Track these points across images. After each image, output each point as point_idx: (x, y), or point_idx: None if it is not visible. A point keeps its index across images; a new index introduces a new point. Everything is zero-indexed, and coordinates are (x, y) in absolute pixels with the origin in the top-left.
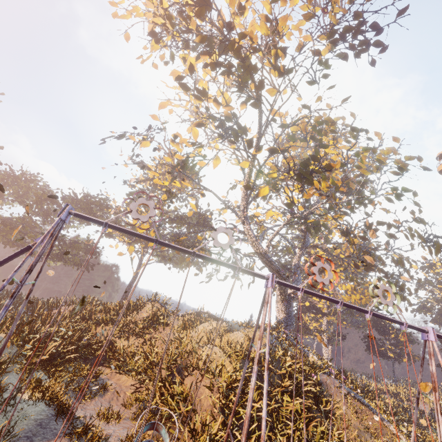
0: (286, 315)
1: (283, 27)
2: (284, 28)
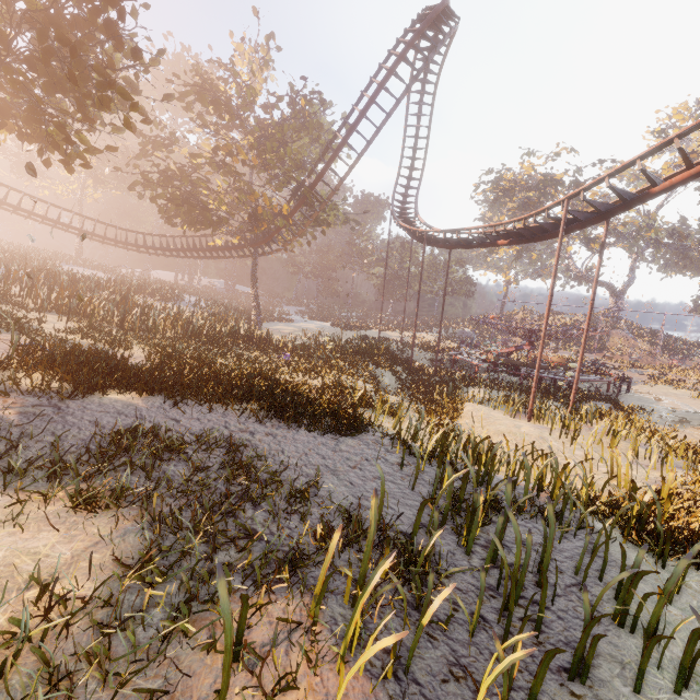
0: (615, 304)
1: (557, 175)
2: (558, 175)
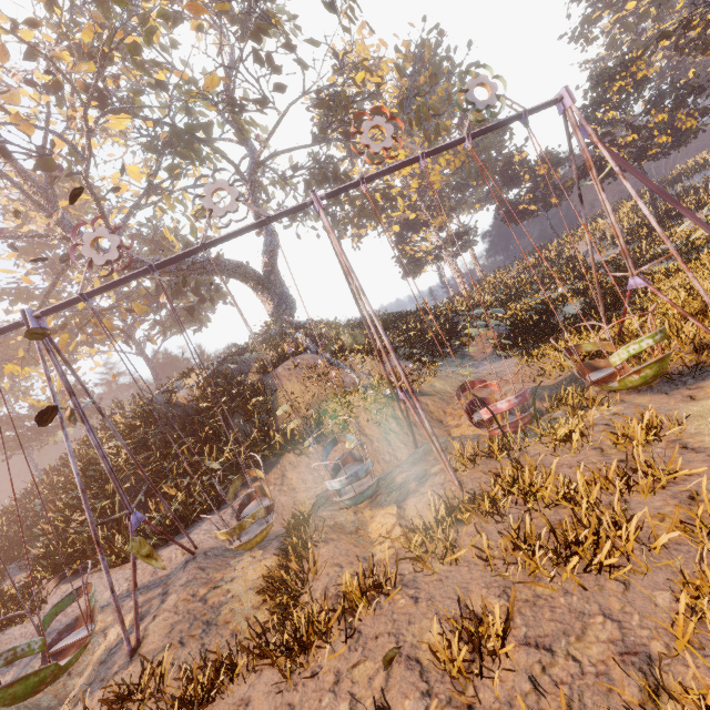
0: (274, 303)
1: None
2: None
